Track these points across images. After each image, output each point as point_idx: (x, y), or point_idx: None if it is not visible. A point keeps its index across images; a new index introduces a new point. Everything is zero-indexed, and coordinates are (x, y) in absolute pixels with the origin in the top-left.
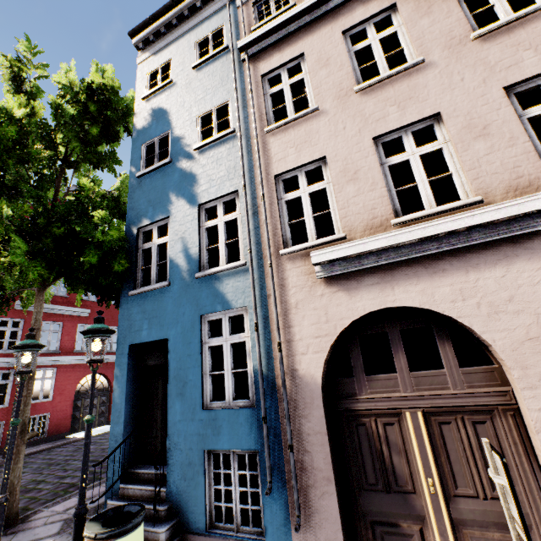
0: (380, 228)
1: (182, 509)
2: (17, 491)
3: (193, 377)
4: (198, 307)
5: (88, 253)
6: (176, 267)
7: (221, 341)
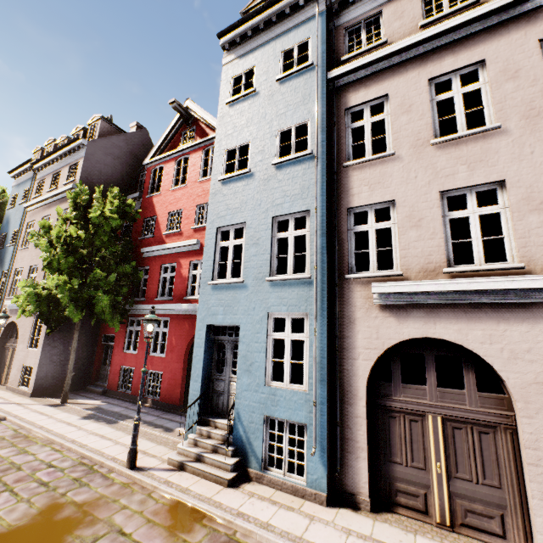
0: None
1: None
2: None
3: None
4: None
5: None
6: None
7: None
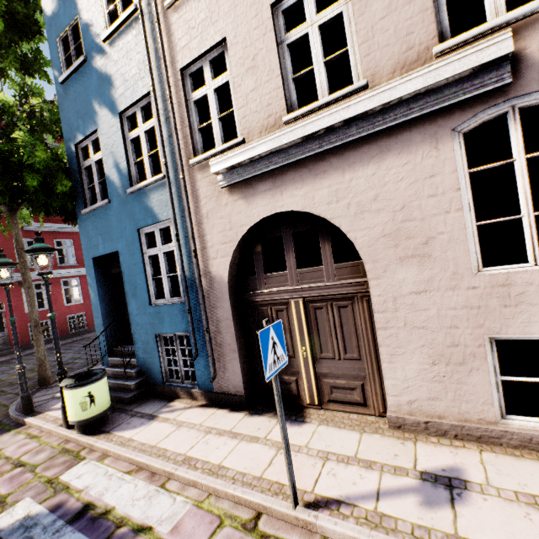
0: (274, 128)
1: (147, 371)
2: (46, 364)
3: (140, 281)
4: (134, 222)
5: (26, 177)
6: (112, 184)
7: (157, 251)
